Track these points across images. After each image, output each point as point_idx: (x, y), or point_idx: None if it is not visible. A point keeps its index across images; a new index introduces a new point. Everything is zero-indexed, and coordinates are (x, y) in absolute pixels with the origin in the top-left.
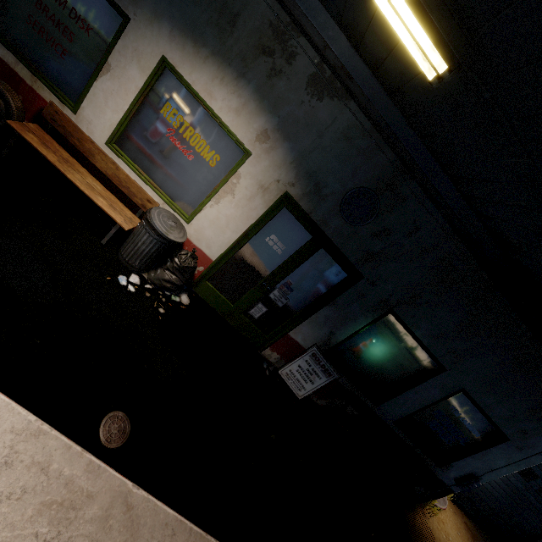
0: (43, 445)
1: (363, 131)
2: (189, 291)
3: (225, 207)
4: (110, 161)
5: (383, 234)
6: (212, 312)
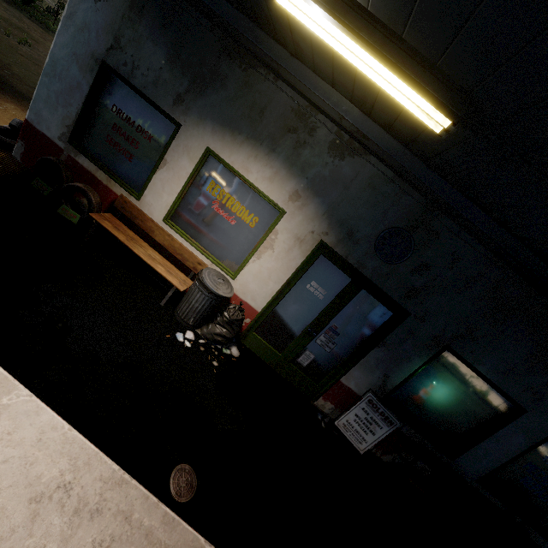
0: (126, 494)
1: (386, 179)
2: (238, 344)
3: (266, 261)
4: (166, 234)
5: (422, 268)
6: (261, 363)
